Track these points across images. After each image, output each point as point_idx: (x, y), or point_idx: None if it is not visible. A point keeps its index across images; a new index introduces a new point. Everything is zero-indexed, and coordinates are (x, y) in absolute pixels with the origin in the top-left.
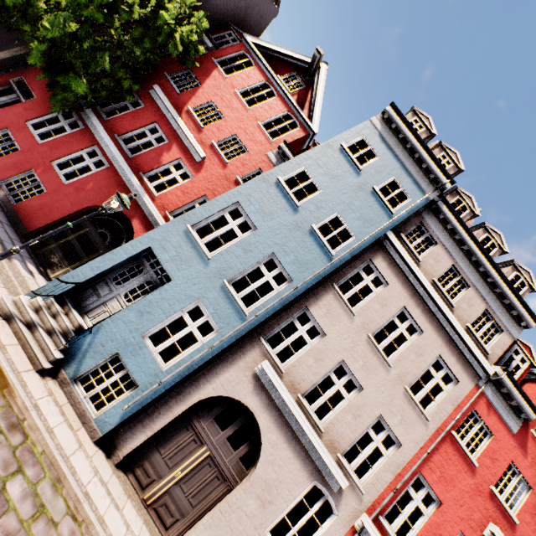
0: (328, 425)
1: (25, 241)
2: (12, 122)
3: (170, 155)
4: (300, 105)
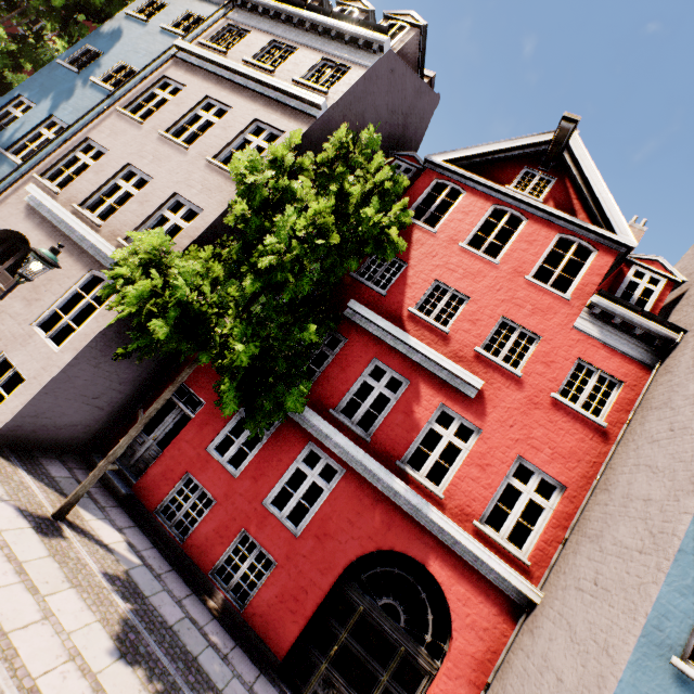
0: None
1: (284, 684)
2: (189, 459)
3: (423, 405)
4: (565, 211)
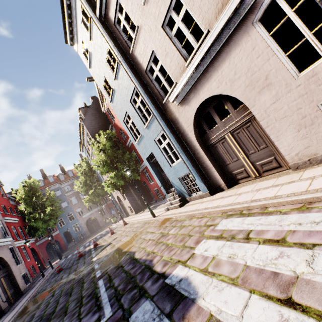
0: (204, 24)
1: None
2: (152, 188)
3: None
4: None
